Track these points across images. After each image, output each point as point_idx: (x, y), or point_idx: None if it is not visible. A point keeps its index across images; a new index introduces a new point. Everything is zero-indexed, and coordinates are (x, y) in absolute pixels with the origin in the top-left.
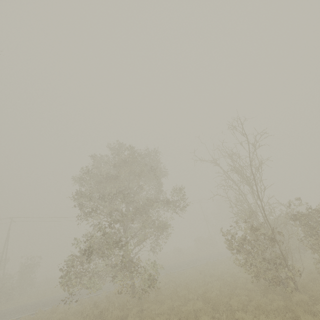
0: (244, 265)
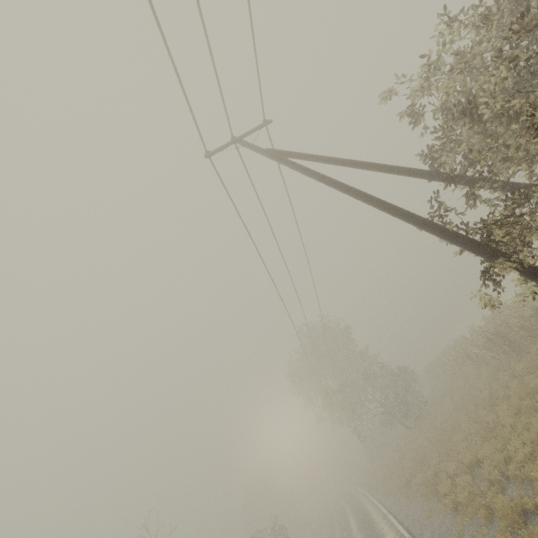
0: None
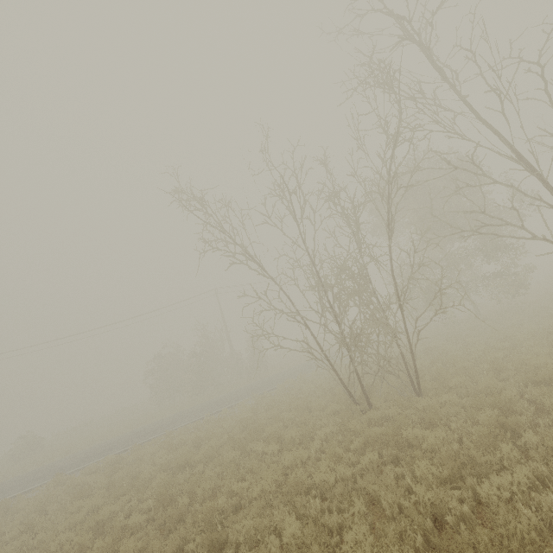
0: None
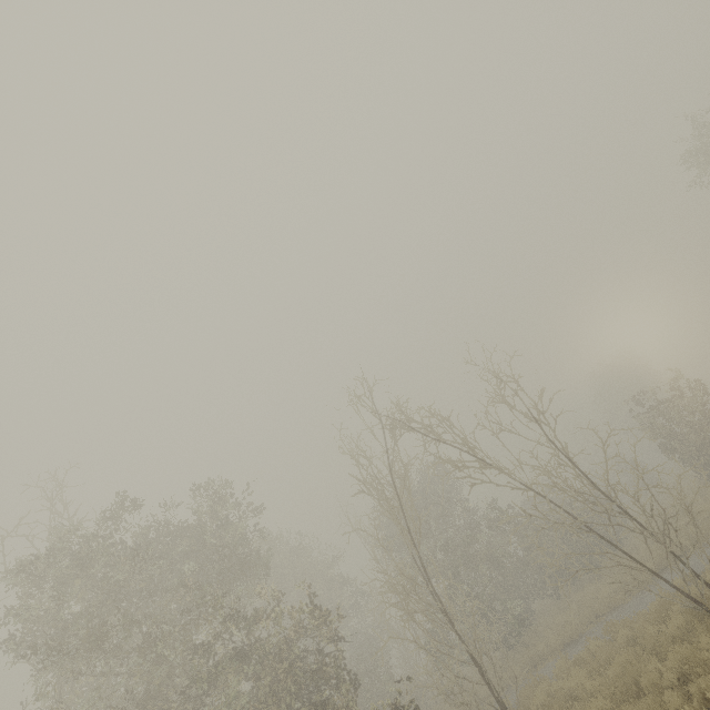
0: None
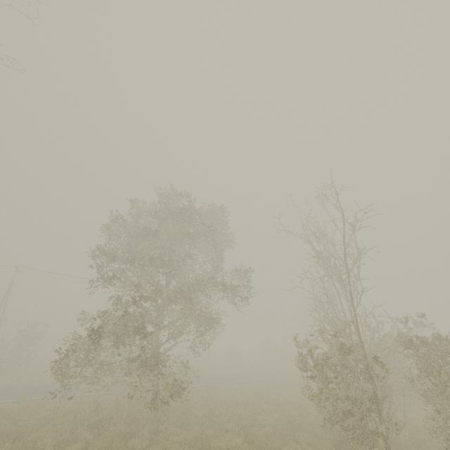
0: (315, 398)
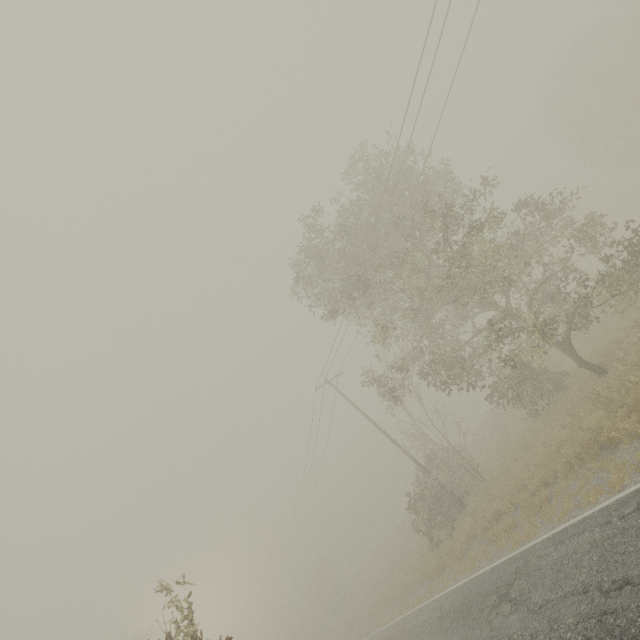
0: None
